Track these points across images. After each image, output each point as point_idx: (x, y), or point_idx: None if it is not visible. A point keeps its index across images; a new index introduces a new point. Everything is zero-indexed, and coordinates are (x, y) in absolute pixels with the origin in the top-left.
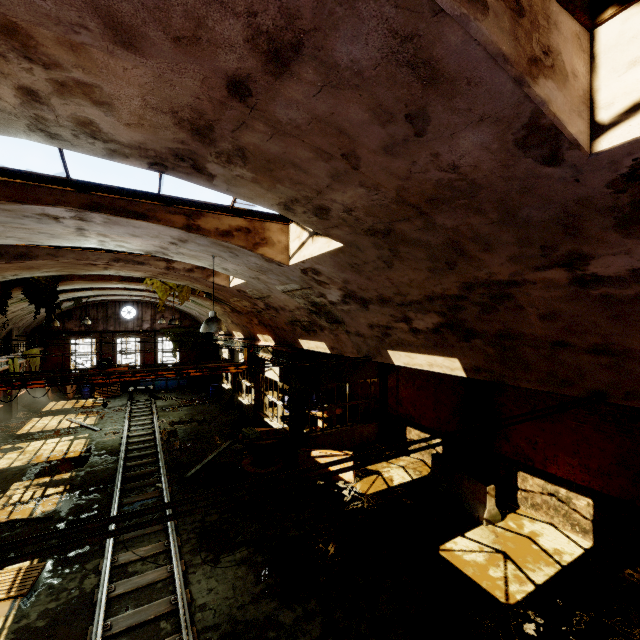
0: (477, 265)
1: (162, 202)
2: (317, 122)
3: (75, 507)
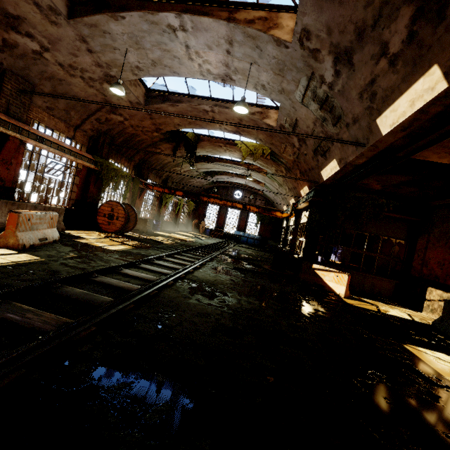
0: None
1: (217, 5)
2: None
3: (173, 245)
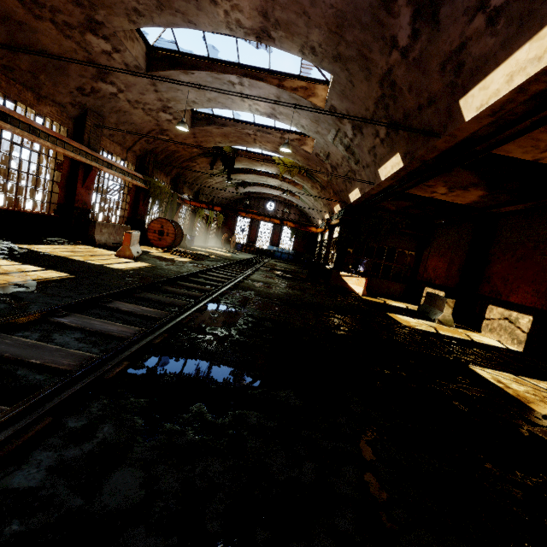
0: (375, 65)
1: (270, 73)
2: (290, 0)
3: (219, 259)
